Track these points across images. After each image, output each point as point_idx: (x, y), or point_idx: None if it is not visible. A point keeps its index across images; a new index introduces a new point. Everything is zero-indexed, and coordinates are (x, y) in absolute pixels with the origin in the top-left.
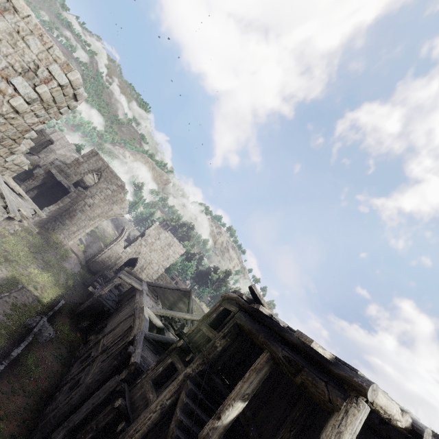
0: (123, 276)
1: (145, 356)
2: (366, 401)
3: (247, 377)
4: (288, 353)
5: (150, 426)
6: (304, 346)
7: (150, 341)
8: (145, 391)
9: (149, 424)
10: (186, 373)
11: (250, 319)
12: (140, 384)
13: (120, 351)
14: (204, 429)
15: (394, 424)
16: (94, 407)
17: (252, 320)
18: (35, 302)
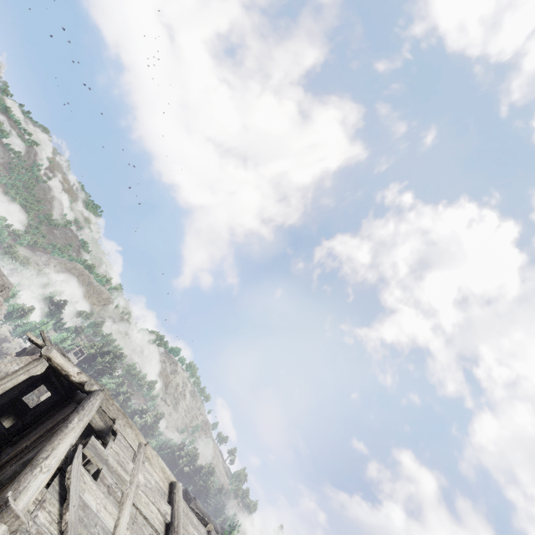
0: None
1: None
2: (47, 360)
3: None
4: None
5: None
6: None
7: None
8: None
9: None
10: None
11: None
12: None
13: None
14: None
15: (72, 380)
16: None
17: None
18: None
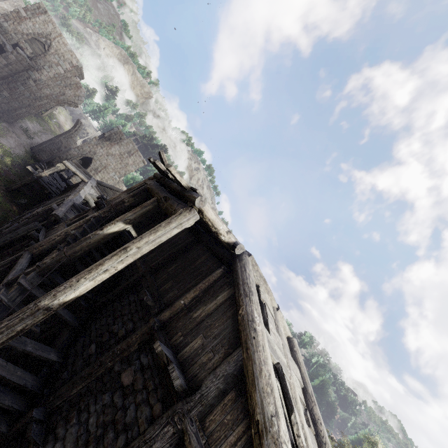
0: (67, 162)
1: (69, 217)
2: (198, 212)
3: (133, 210)
4: (168, 195)
5: (54, 245)
6: (178, 187)
7: (79, 211)
8: (58, 230)
9: (53, 243)
10: (93, 216)
11: (157, 184)
12: (57, 228)
13: (46, 211)
14: (88, 235)
15: (220, 239)
16: (12, 240)
17: (158, 185)
18: None
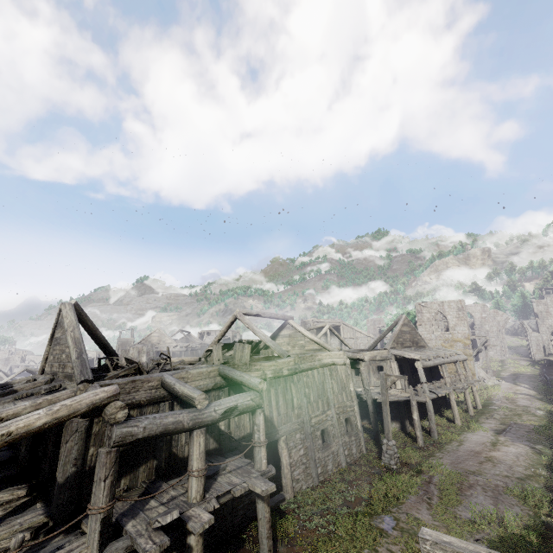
0: (552, 338)
1: None
2: None
3: None
4: None
5: None
6: None
7: None
8: None
9: None
10: None
11: None
12: None
13: None
14: None
15: None
16: None
17: None
18: (533, 375)
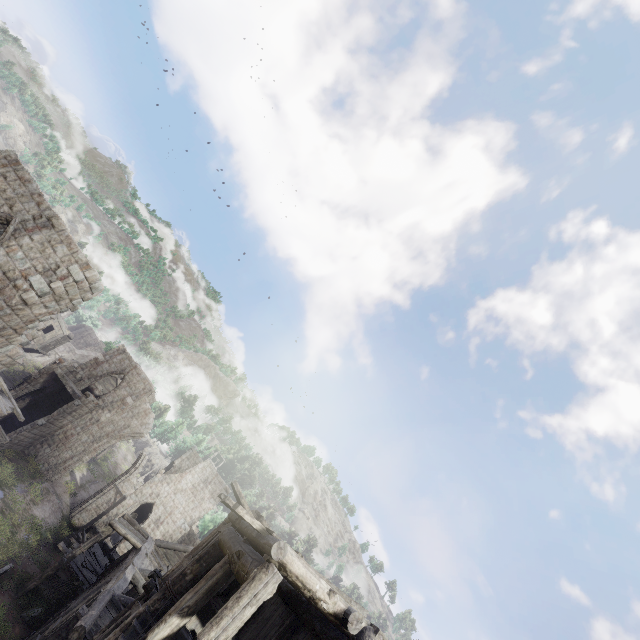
0: (116, 522)
1: (102, 626)
2: (279, 568)
3: (195, 587)
4: (242, 548)
5: None
6: (253, 532)
7: (119, 608)
8: None
9: None
10: (136, 613)
11: (232, 531)
12: None
13: (68, 622)
14: None
15: (321, 608)
16: None
17: (233, 531)
18: None
